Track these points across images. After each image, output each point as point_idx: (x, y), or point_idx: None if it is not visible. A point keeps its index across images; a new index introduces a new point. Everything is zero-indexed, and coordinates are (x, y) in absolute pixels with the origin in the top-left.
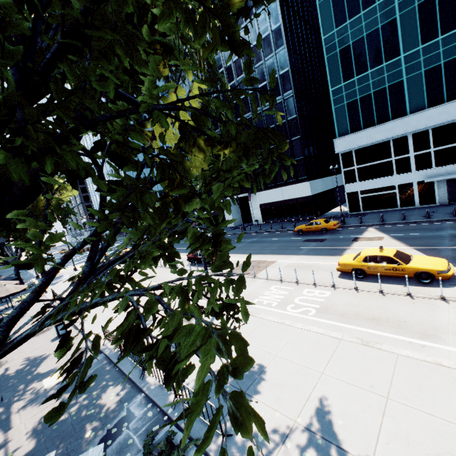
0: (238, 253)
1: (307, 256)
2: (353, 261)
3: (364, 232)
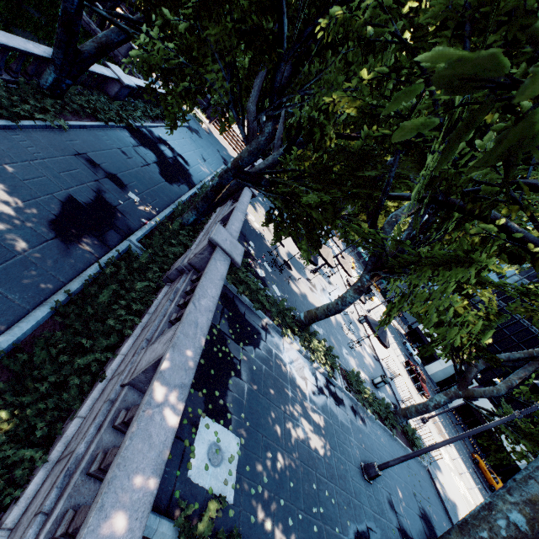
0: None
1: (471, 476)
2: None
3: None
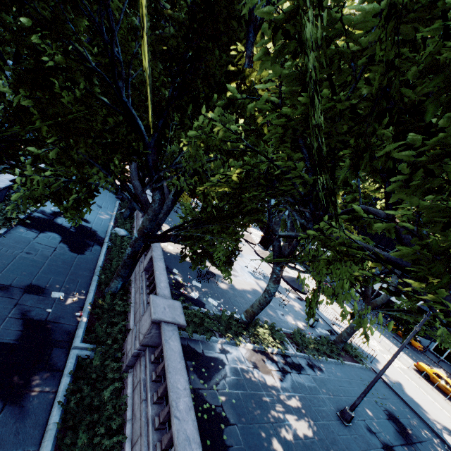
0: (346, 305)
1: (394, 345)
2: (427, 369)
3: (436, 368)
